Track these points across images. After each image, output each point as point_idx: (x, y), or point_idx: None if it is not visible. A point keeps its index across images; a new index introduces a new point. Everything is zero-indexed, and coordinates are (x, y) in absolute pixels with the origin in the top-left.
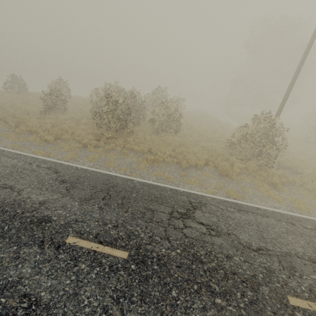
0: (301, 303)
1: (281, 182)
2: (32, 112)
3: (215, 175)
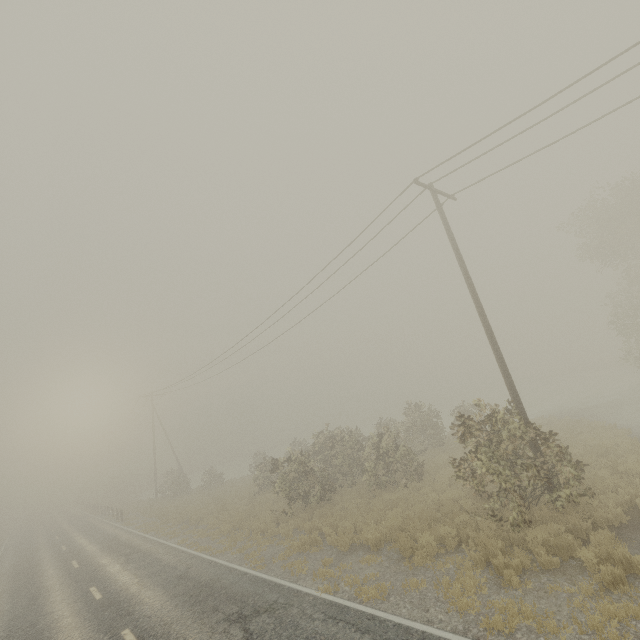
0: None
1: (541, 564)
2: (247, 497)
3: (390, 559)
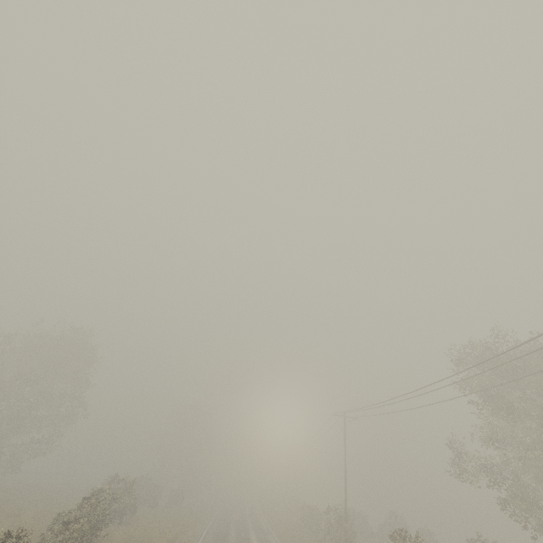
0: (242, 533)
1: None
2: None
3: None
